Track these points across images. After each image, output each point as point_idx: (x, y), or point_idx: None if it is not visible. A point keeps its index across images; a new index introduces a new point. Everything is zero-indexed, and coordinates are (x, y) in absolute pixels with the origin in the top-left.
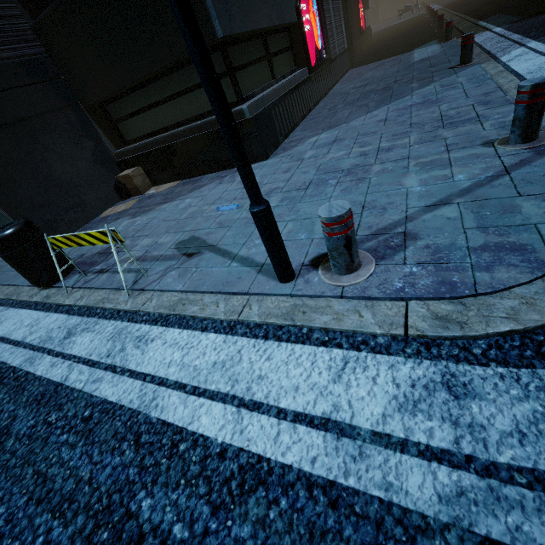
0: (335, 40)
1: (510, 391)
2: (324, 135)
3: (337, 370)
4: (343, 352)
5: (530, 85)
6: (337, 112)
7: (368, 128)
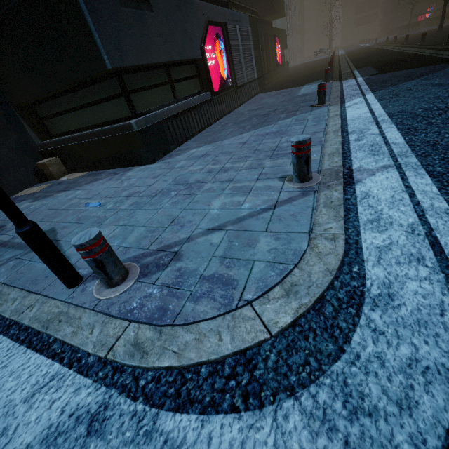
0: (243, 72)
1: (126, 432)
2: (202, 149)
3: (38, 387)
4: (59, 368)
5: (295, 141)
6: (224, 130)
7: (230, 148)
